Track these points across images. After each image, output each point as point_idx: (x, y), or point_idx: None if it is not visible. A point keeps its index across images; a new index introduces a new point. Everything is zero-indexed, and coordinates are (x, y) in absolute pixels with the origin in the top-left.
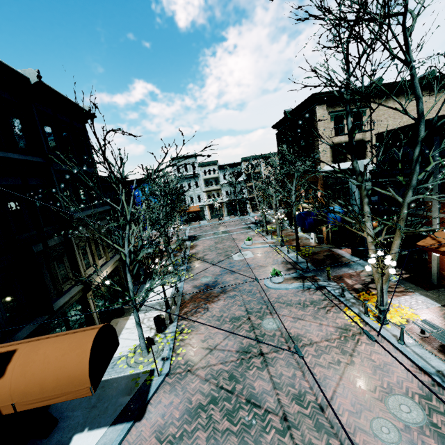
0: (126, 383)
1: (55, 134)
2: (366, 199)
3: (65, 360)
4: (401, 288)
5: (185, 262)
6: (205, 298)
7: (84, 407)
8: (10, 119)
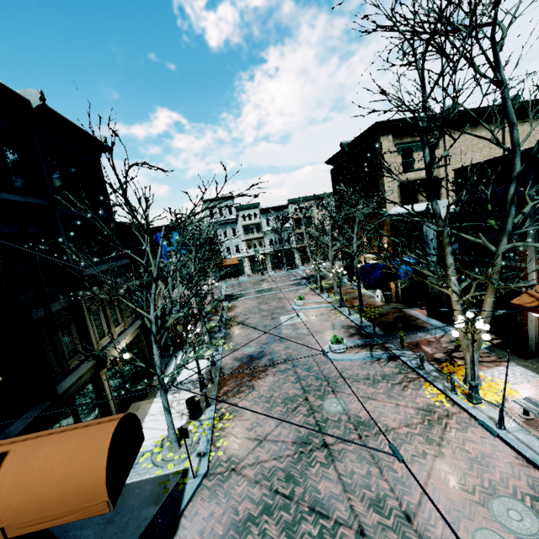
0: (152, 488)
1: (61, 170)
2: (449, 247)
3: (74, 465)
4: (493, 357)
5: (222, 328)
6: (249, 373)
7: (97, 522)
8: (4, 151)
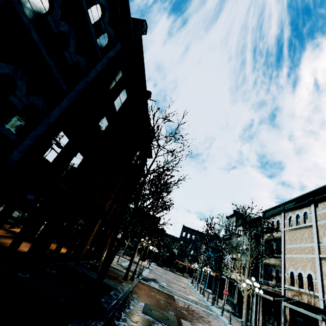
0: None
1: None
2: None
3: None
4: None
5: None
6: None
7: None
8: None
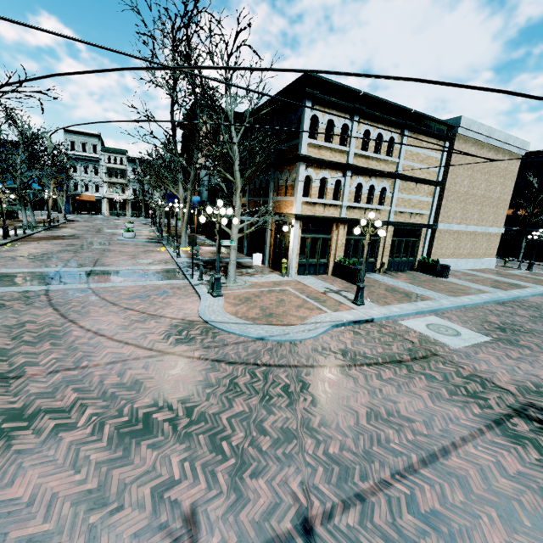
0: None
1: None
2: (181, 170)
3: None
4: (210, 245)
5: (48, 226)
6: (53, 238)
7: None
8: None
